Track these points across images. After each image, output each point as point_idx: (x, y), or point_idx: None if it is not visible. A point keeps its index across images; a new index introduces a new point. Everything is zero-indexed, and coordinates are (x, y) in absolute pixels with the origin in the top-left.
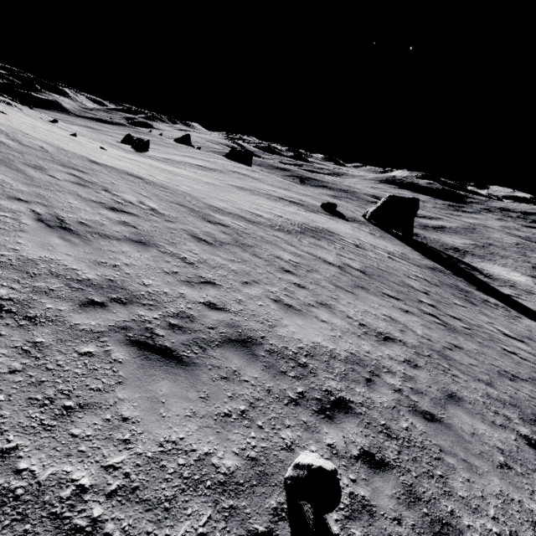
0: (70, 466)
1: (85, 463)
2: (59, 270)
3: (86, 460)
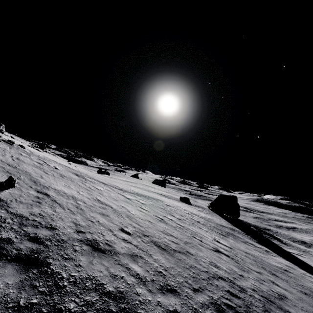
0: None
1: None
2: (3, 160)
3: None
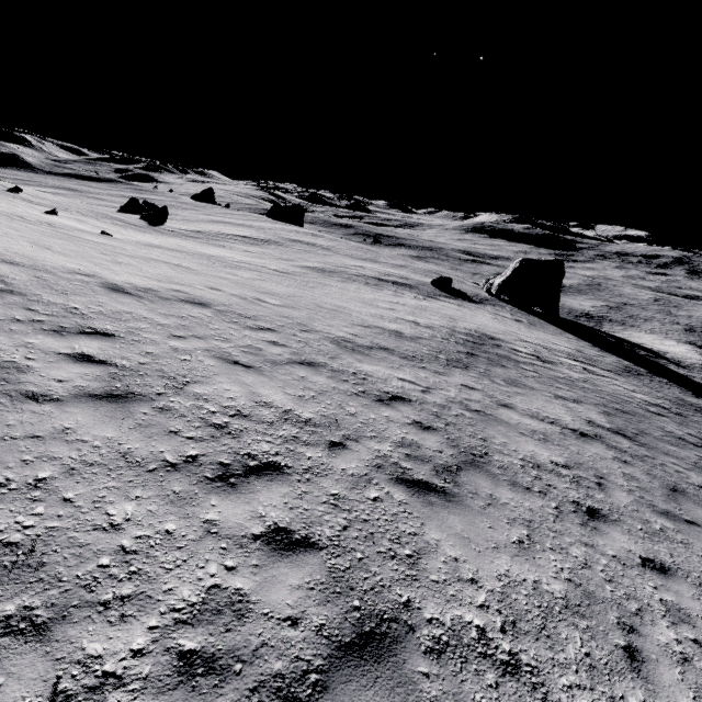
0: None
1: None
2: None
3: None
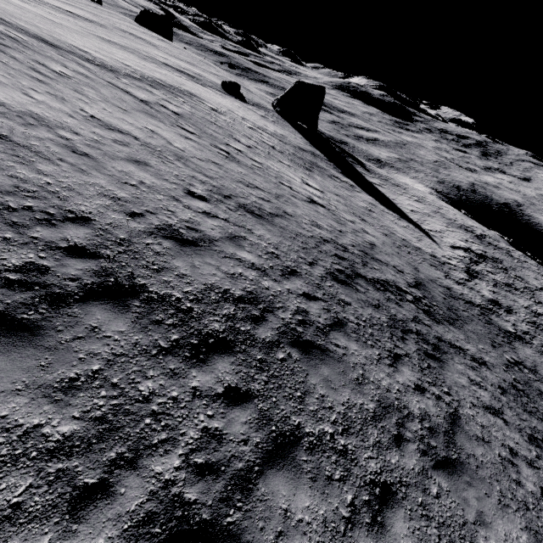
0: None
1: None
2: None
3: None
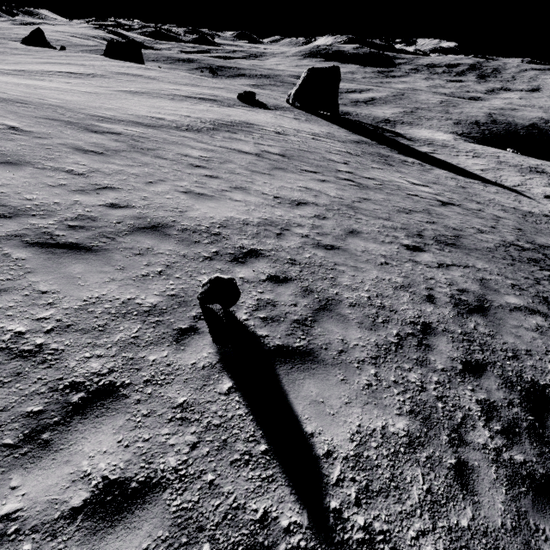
0: (2, 324)
1: (16, 321)
2: None
3: (16, 319)
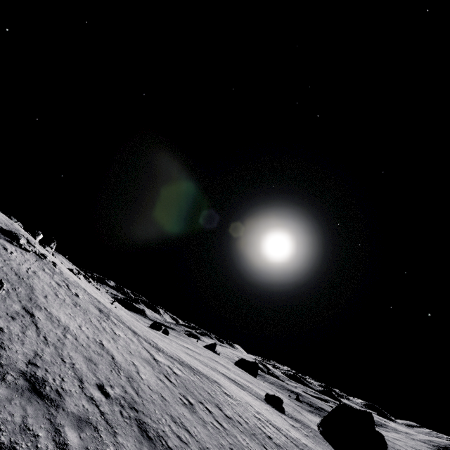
0: None
1: None
2: (15, 268)
3: None
